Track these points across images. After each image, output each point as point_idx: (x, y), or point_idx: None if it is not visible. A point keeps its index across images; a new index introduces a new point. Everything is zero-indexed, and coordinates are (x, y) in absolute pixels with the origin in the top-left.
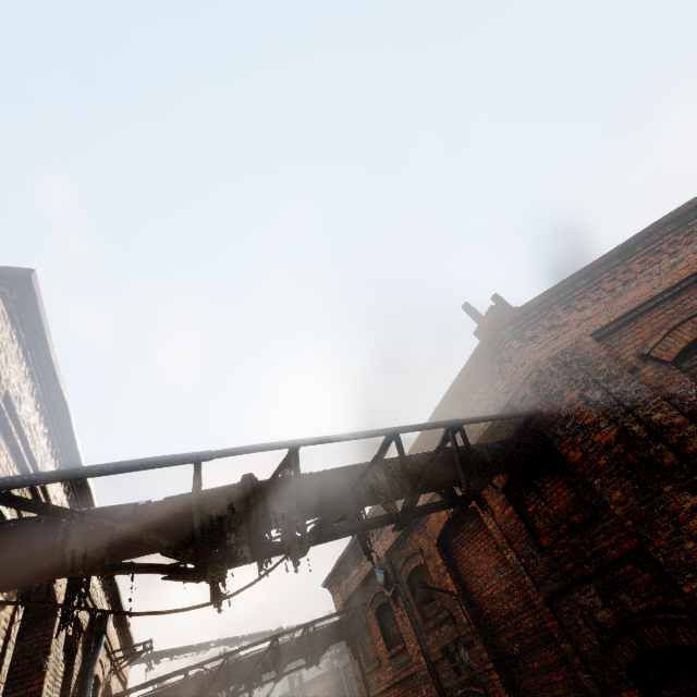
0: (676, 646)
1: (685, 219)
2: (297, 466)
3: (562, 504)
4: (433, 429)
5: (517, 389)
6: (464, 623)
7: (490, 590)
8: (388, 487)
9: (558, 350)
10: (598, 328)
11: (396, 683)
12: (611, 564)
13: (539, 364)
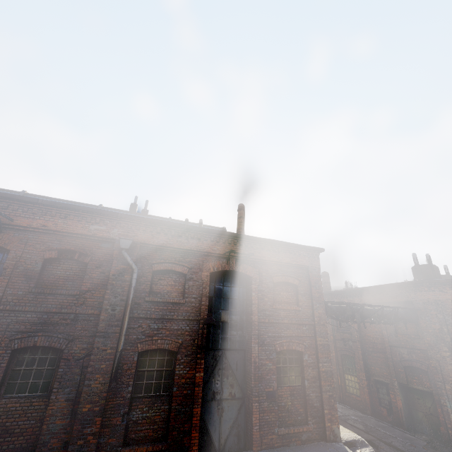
0: (420, 368)
1: None
2: (363, 309)
3: (410, 331)
4: (377, 288)
5: (417, 300)
6: (355, 337)
7: (370, 334)
8: (377, 317)
9: (438, 298)
10: None
11: None
12: (415, 349)
13: (429, 299)
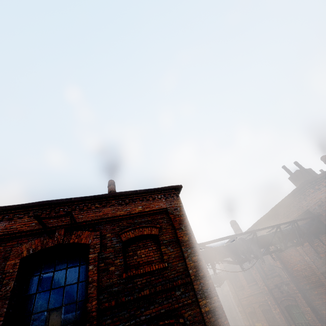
0: None
1: None
2: (257, 237)
3: None
4: (272, 212)
5: (312, 205)
6: (285, 277)
7: (296, 268)
8: (279, 241)
9: None
10: None
11: (252, 295)
12: None
13: (321, 199)
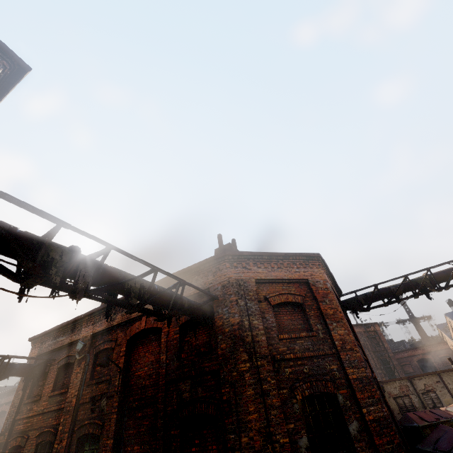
0: (206, 413)
1: (309, 258)
2: (106, 257)
3: (201, 342)
4: (167, 281)
5: (216, 284)
6: (115, 385)
7: (141, 372)
8: (138, 291)
9: (241, 277)
10: (259, 278)
11: (44, 413)
12: (203, 374)
13: (231, 279)
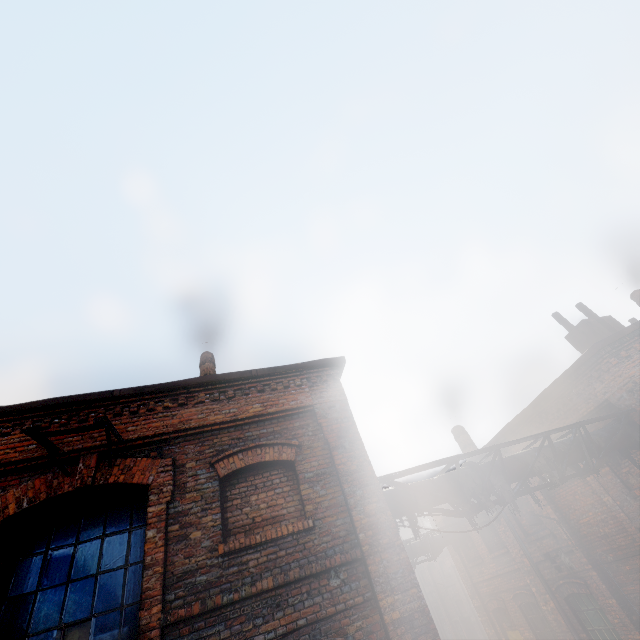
0: None
1: None
2: (501, 459)
3: None
4: (535, 408)
5: (614, 391)
6: (564, 539)
7: (587, 519)
8: (548, 467)
9: None
10: None
11: (499, 574)
12: None
13: (634, 377)
